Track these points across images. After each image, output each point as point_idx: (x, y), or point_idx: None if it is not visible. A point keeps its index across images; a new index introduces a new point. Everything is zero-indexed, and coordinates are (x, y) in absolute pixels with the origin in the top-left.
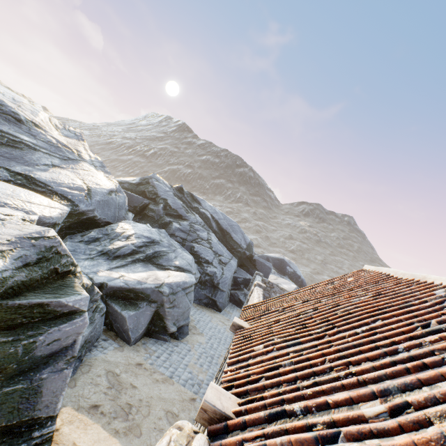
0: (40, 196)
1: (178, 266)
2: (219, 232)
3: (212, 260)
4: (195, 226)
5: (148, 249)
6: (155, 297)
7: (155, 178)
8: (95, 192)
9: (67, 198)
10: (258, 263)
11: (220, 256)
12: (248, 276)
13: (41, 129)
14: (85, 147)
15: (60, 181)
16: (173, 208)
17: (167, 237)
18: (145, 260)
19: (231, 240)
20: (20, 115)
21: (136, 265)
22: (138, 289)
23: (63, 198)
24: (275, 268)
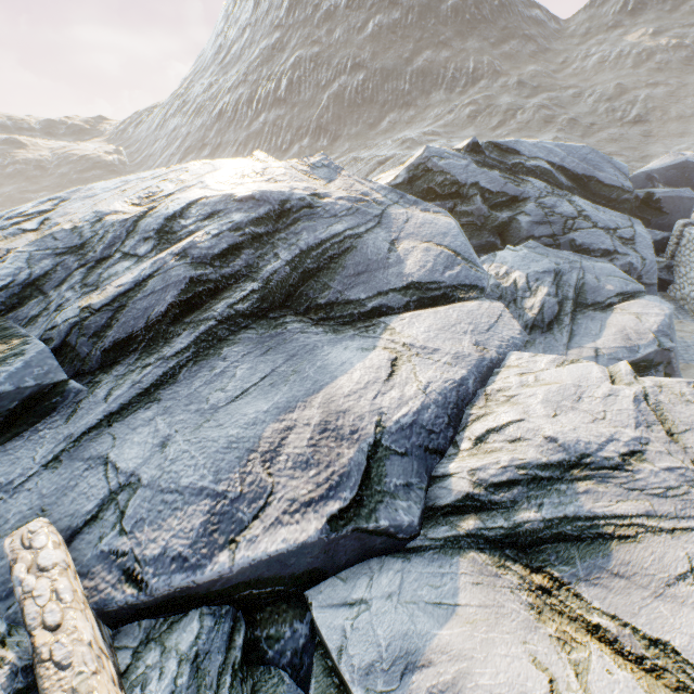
0: (469, 307)
1: (619, 293)
2: (574, 185)
3: (612, 245)
4: (544, 201)
5: (563, 290)
6: (659, 359)
7: (435, 156)
8: (463, 251)
9: (468, 287)
10: (665, 202)
11: (615, 230)
12: (657, 235)
13: (325, 198)
14: (355, 179)
15: (428, 265)
16: (495, 192)
17: (547, 251)
18: (574, 308)
19: (601, 187)
20: (305, 197)
21: (580, 324)
22: (637, 360)
23: (465, 288)
24: (671, 187)
